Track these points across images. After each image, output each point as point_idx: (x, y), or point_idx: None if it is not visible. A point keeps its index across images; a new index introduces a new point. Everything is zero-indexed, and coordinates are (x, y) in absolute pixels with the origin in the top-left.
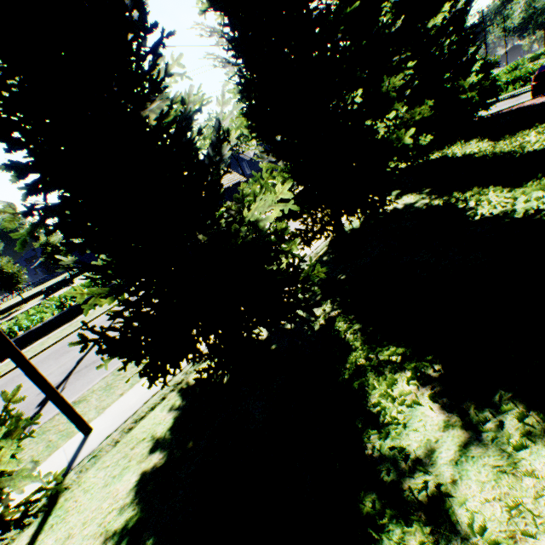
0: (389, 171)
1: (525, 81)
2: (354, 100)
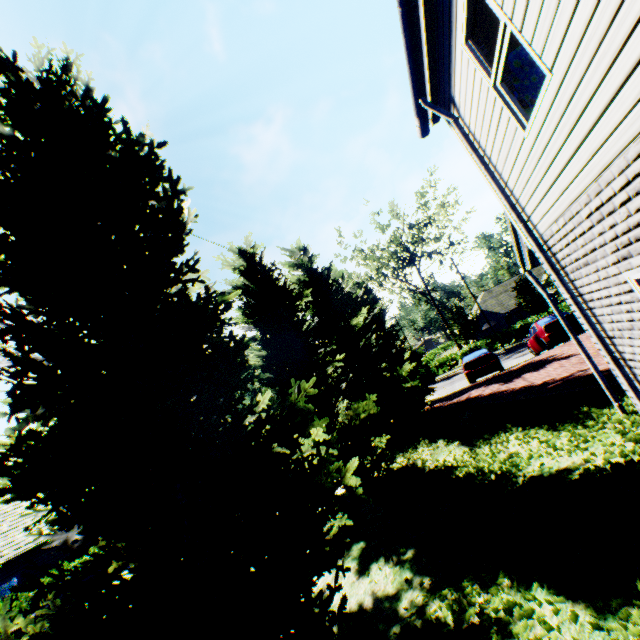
0: (331, 538)
1: (450, 365)
2: (253, 409)
